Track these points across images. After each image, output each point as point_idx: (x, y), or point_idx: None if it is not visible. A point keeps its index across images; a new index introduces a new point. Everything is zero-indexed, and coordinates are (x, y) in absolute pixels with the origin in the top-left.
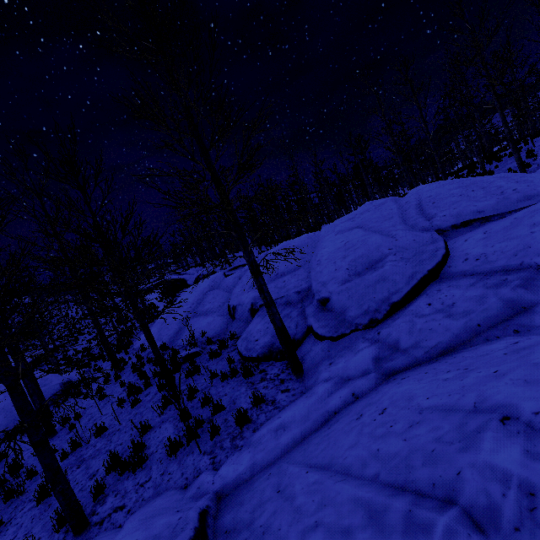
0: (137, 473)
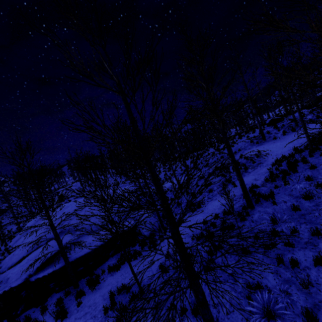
0: None
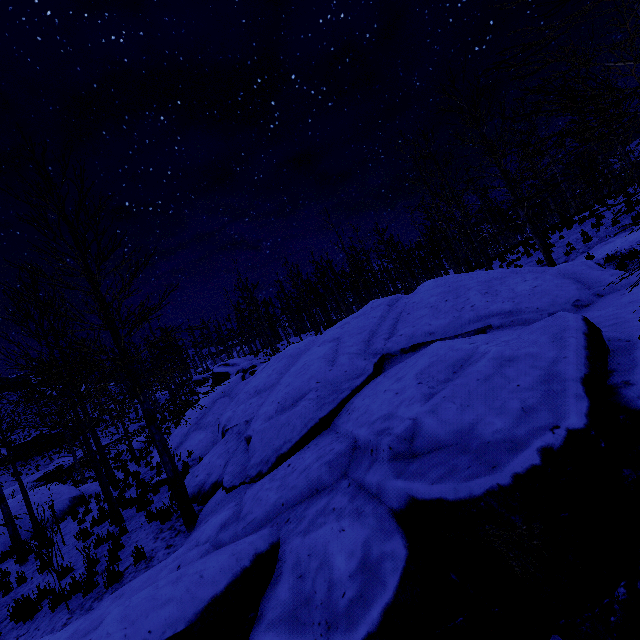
0: (26, 623)
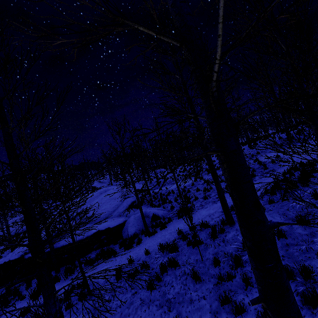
0: None
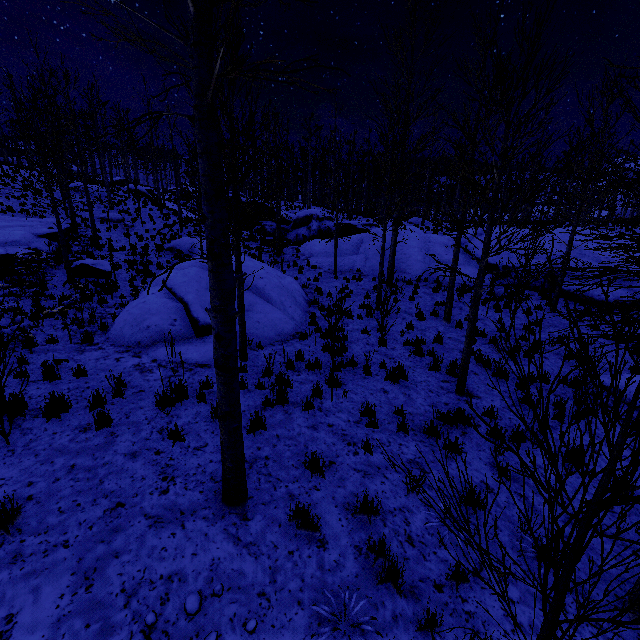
0: None
